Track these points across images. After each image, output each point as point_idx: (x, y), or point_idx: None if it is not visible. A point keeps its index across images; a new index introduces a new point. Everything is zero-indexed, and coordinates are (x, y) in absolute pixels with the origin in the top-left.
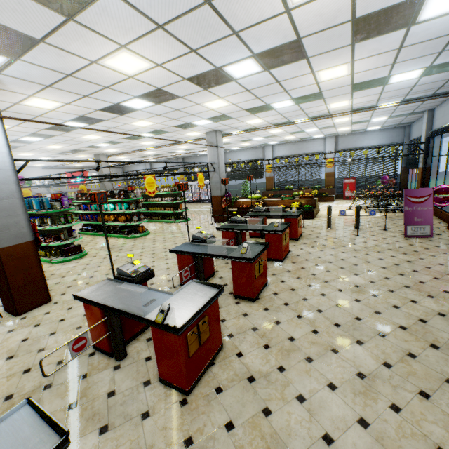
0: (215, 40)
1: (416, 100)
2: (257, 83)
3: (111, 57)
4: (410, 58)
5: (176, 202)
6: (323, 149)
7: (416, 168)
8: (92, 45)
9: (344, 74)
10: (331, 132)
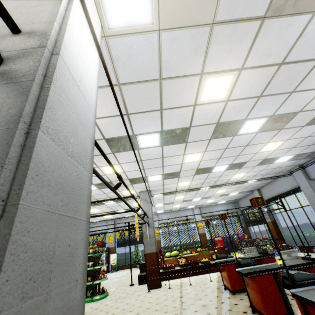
0: (279, 92)
1: (262, 180)
2: (238, 142)
3: (218, 76)
4: (300, 145)
5: (97, 267)
6: (193, 216)
7: (261, 223)
8: (230, 54)
9: (272, 149)
10: (201, 203)
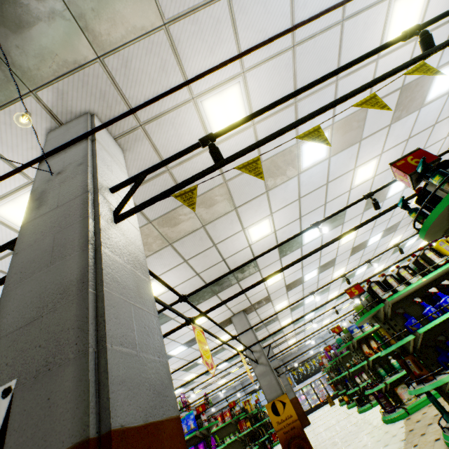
0: None
1: None
2: None
3: None
4: None
5: None
6: None
7: None
8: None
9: None
10: None
